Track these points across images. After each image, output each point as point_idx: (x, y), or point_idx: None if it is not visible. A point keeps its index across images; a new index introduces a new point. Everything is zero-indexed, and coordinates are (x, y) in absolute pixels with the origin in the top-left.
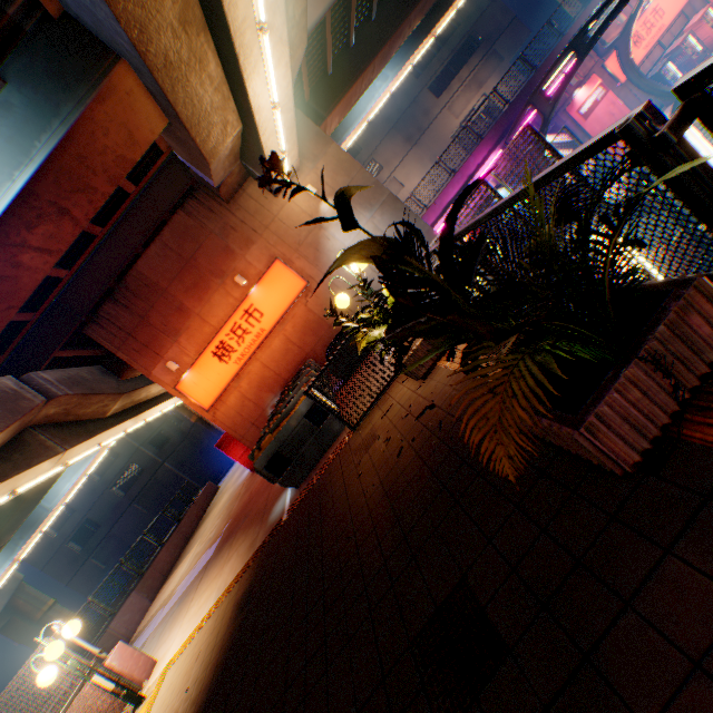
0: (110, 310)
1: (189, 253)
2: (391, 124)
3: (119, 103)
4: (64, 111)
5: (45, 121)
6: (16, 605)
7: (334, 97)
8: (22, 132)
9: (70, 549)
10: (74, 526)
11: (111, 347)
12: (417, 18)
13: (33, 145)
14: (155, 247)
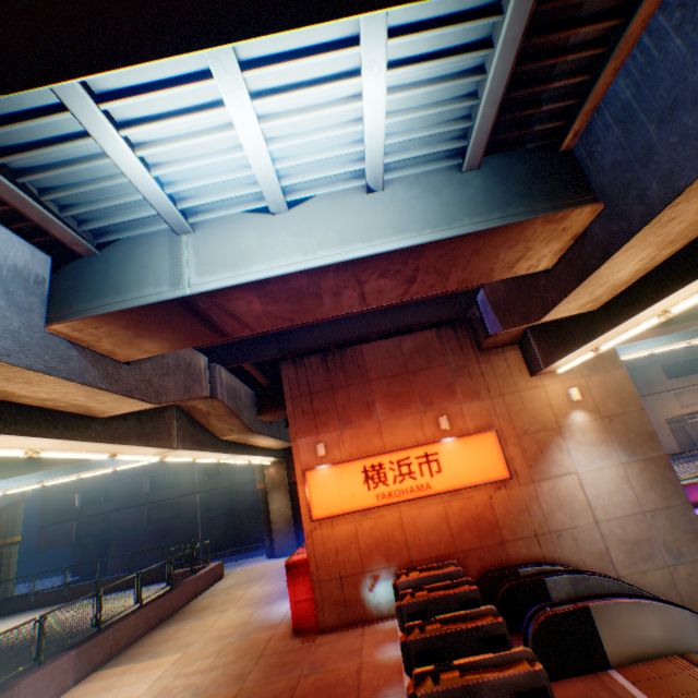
0: (314, 362)
1: (414, 365)
2: None
3: (550, 230)
4: (509, 210)
5: (486, 208)
6: None
7: None
8: (460, 205)
9: (74, 498)
10: (95, 481)
11: (288, 390)
12: None
13: (461, 219)
14: (390, 342)
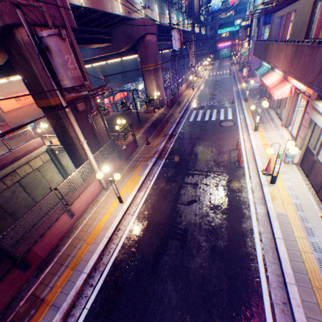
0: None
1: None
2: None
3: None
4: None
5: None
6: None
7: None
8: None
9: None
10: None
11: None
12: None
13: None
14: None
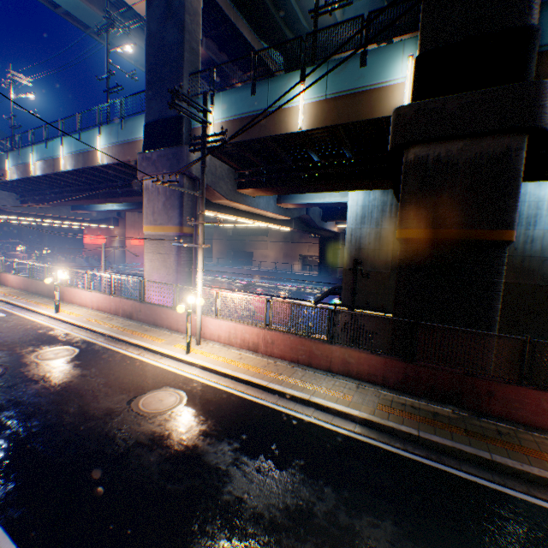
0: None
1: None
2: None
3: None
4: None
5: None
6: None
7: None
8: None
9: None
10: None
11: None
12: None
13: None
14: None
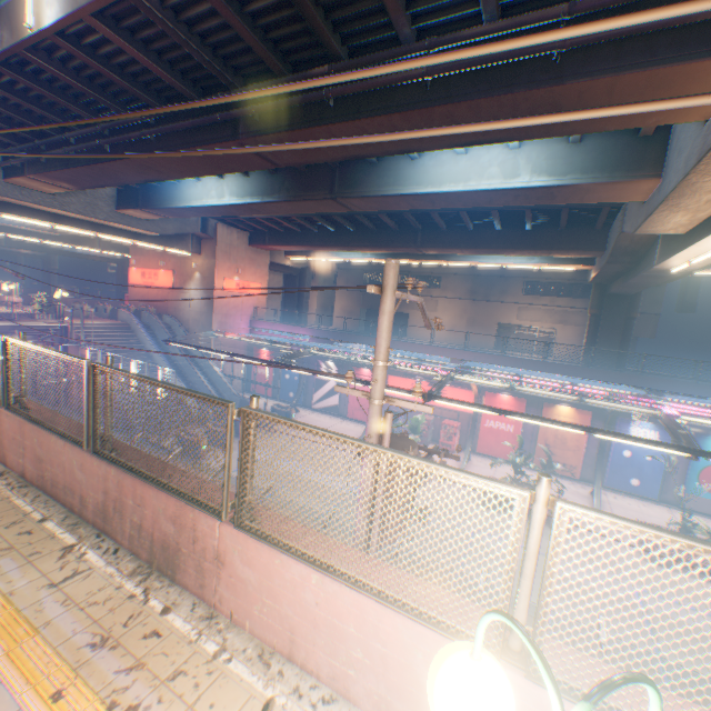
0: None
1: None
2: (476, 272)
3: None
4: None
5: None
6: (126, 262)
7: (276, 242)
8: None
9: None
10: None
11: None
12: (350, 250)
13: None
14: None
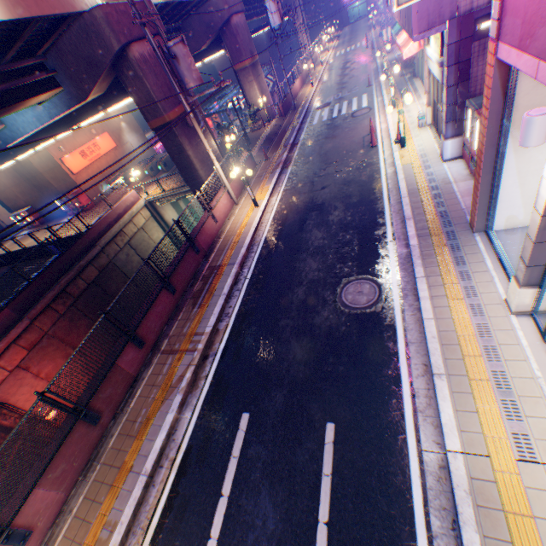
0: None
1: None
2: None
3: None
4: None
5: None
6: None
7: None
8: None
9: None
10: None
11: None
12: None
13: None
14: None
